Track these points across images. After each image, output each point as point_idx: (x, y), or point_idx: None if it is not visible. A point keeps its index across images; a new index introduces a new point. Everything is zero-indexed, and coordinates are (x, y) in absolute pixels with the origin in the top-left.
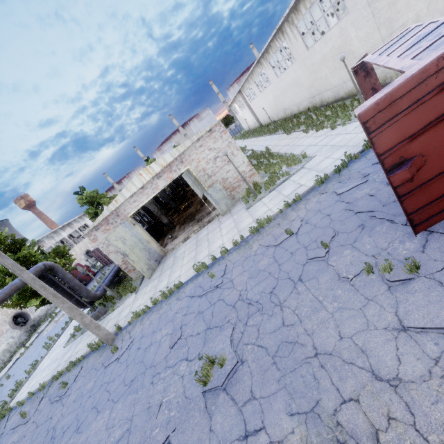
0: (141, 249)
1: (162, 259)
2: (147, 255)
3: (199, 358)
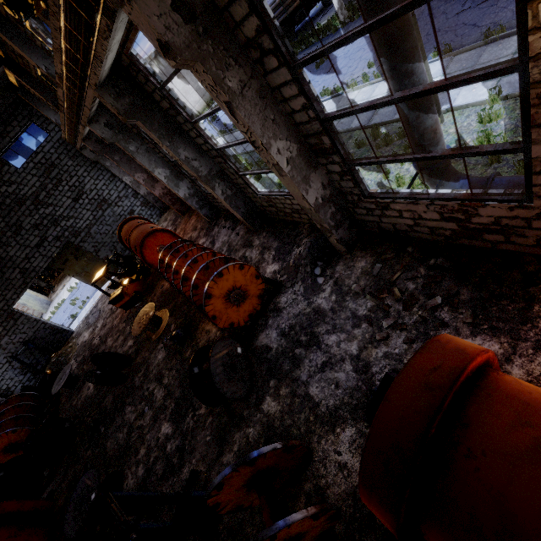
0: (34, 300)
1: (51, 303)
2: (39, 302)
3: (70, 300)
